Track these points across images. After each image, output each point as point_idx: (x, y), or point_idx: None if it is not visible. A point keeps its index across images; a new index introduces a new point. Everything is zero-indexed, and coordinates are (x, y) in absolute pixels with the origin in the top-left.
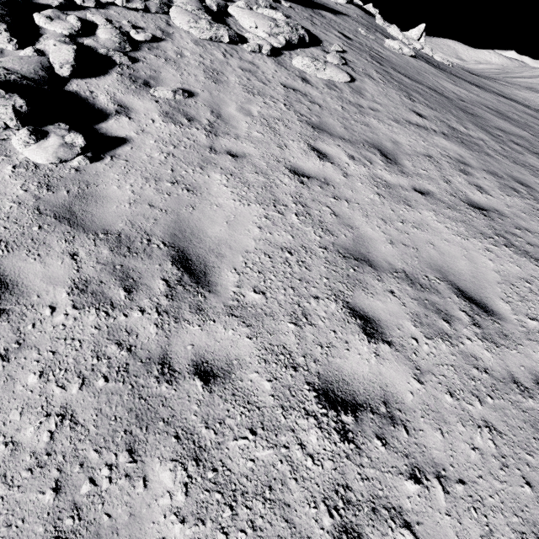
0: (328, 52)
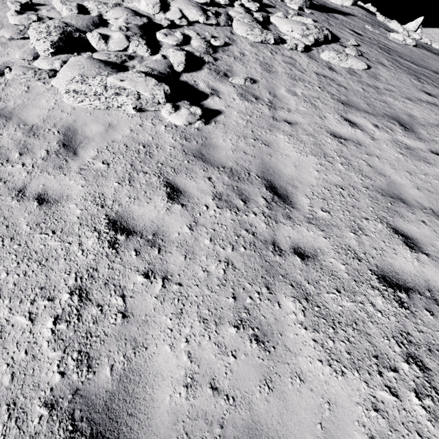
0: (345, 46)
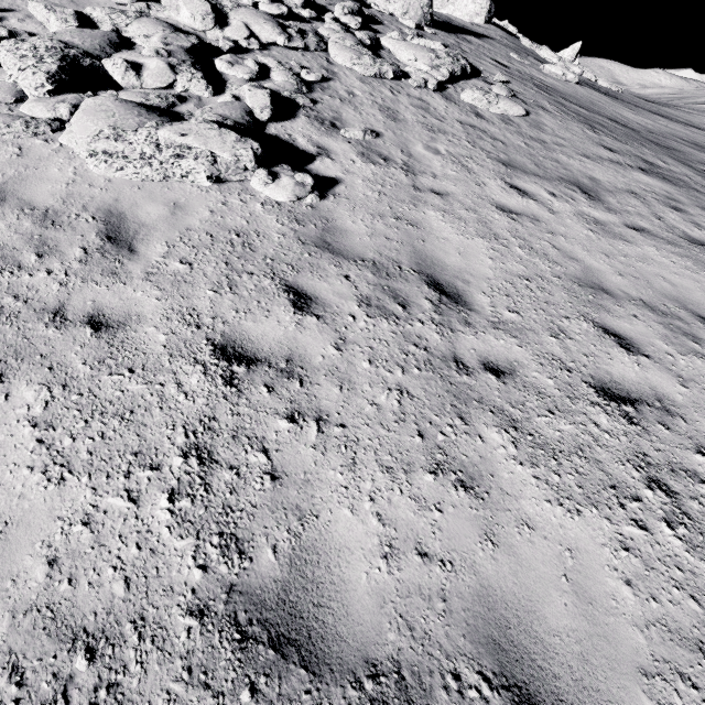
0: (491, 83)
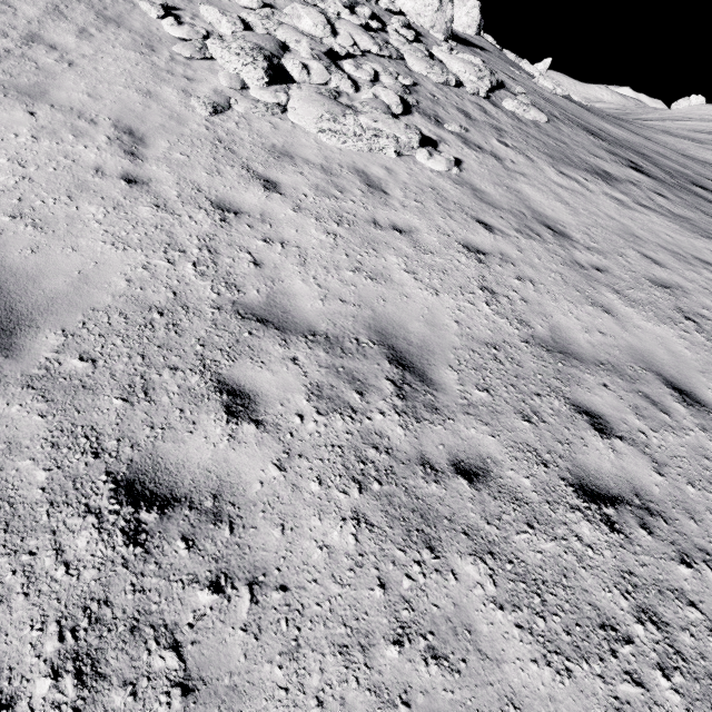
0: (514, 94)
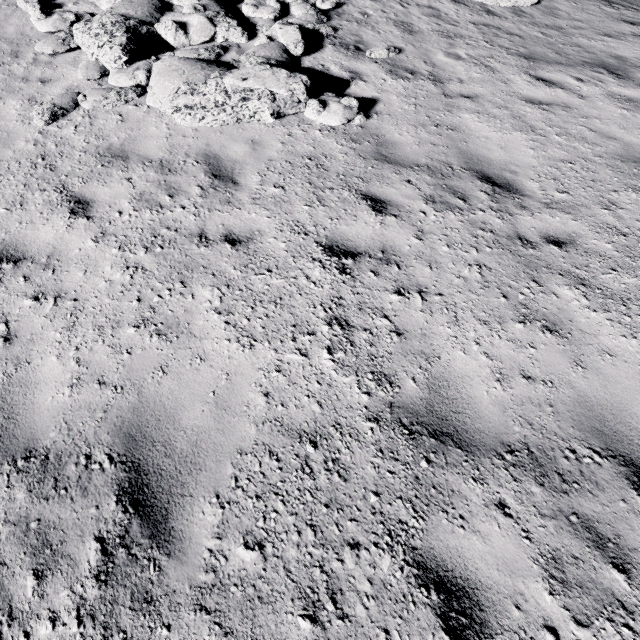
0: None
